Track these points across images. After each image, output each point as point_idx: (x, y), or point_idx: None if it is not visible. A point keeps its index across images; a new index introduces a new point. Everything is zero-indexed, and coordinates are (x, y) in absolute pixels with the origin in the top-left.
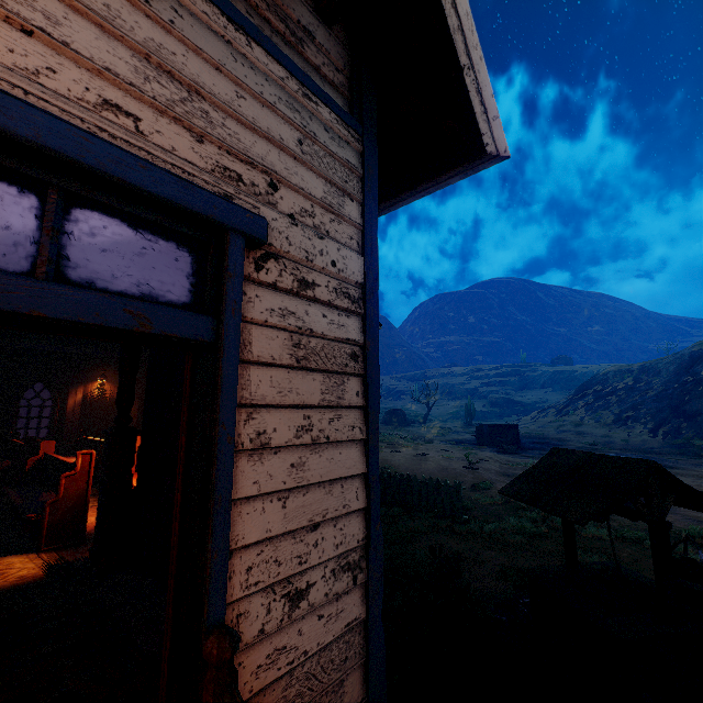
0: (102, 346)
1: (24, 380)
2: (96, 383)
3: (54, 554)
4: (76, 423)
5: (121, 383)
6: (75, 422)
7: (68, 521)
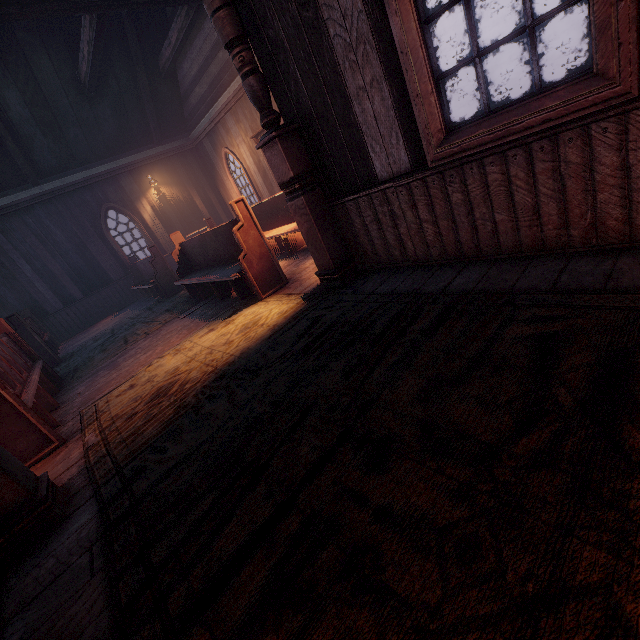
0: (128, 151)
1: (97, 214)
2: (151, 192)
3: (276, 296)
4: (164, 234)
5: (240, 63)
6: (163, 233)
7: (265, 269)
